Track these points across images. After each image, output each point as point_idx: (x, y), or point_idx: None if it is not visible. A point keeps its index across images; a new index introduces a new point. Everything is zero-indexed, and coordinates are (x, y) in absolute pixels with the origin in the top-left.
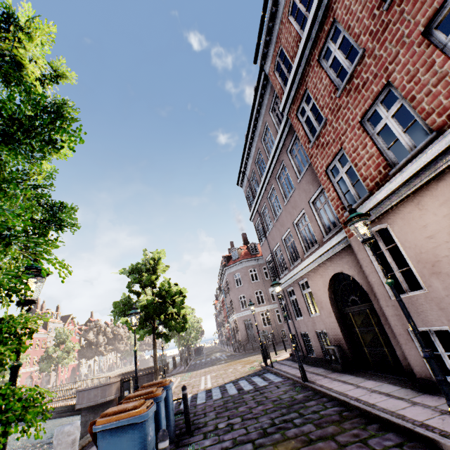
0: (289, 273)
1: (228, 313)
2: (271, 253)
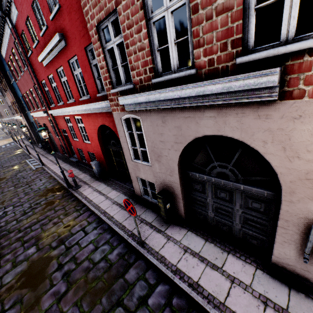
0: (15, 117)
1: (1, 116)
2: (9, 106)
